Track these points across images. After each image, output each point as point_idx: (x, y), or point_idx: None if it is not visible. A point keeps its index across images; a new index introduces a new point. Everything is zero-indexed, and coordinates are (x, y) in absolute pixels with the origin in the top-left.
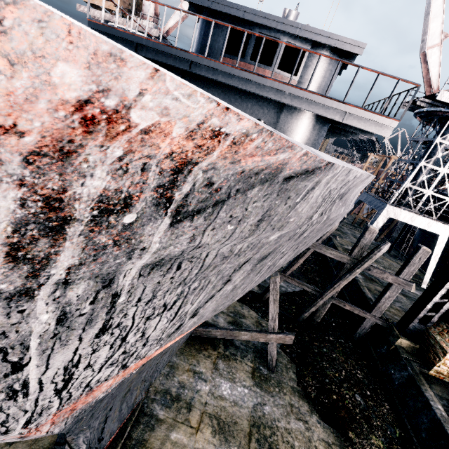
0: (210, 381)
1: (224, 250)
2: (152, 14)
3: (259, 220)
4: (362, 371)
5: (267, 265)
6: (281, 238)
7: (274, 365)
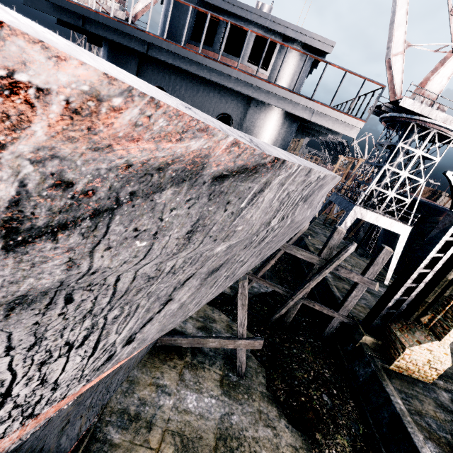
0: (174, 394)
1: (147, 269)
2: None
3: (190, 232)
4: (329, 370)
5: (224, 276)
6: (232, 249)
7: (244, 371)
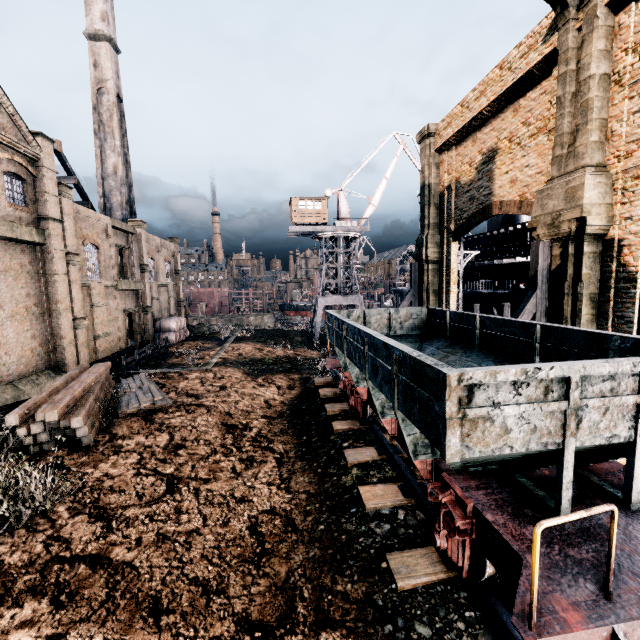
0: None
1: None
2: (348, 215)
3: None
4: None
5: None
6: None
7: None
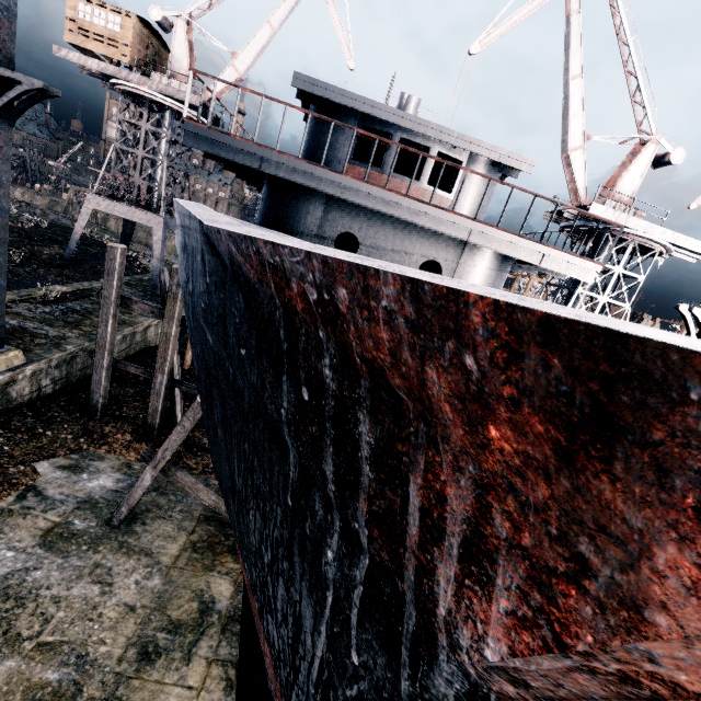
0: None
1: None
2: (186, 71)
3: None
4: None
5: None
6: None
7: None
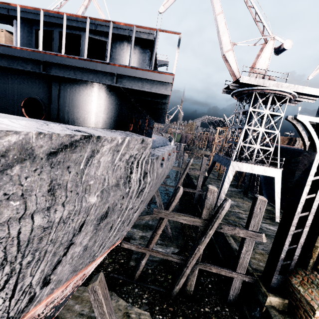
0: None
1: None
2: None
3: None
4: None
5: None
6: None
7: None
